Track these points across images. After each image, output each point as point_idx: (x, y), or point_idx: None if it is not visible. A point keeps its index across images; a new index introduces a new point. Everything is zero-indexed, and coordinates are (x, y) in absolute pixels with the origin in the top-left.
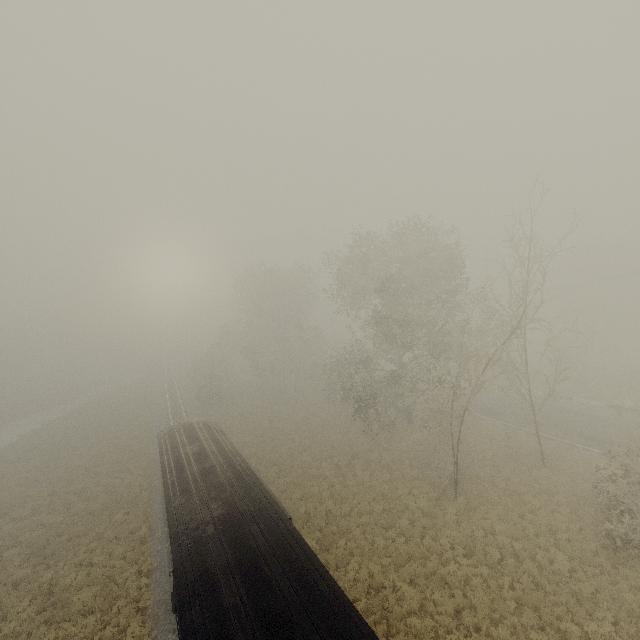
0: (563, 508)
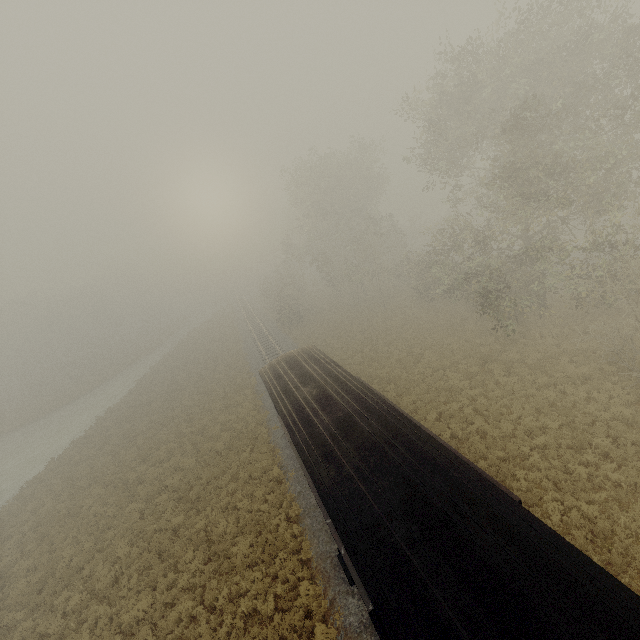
0: None
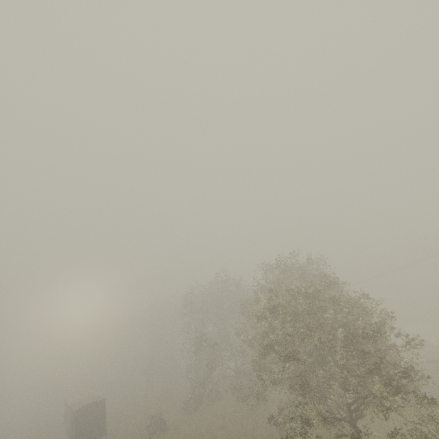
0: None
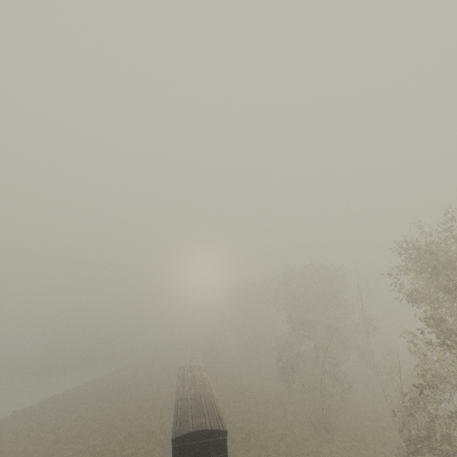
0: (386, 451)
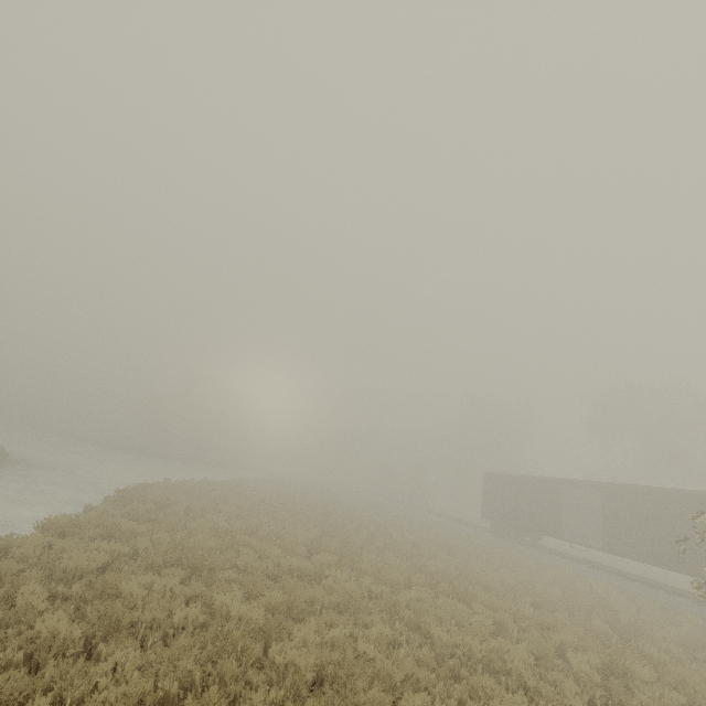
0: None
